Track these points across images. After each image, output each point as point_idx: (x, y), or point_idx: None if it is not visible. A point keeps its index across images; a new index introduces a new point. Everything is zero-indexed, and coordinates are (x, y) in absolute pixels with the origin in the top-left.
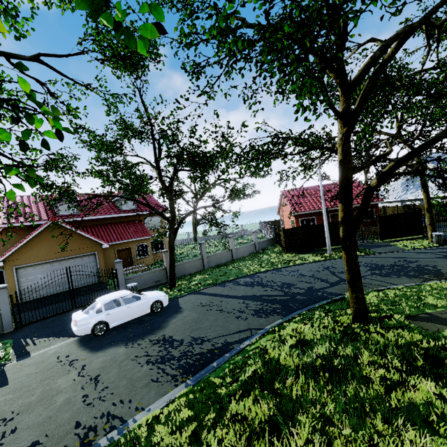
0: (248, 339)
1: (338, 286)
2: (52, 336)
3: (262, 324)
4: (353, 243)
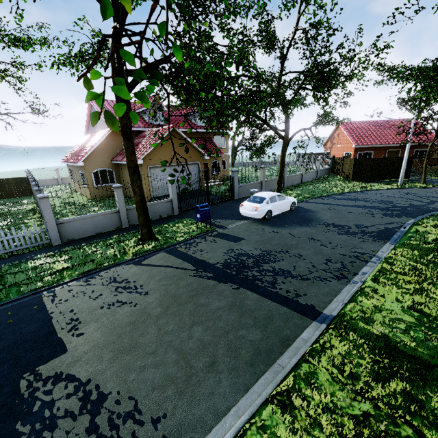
0: (401, 227)
1: (436, 204)
2: (224, 218)
3: (401, 221)
4: None
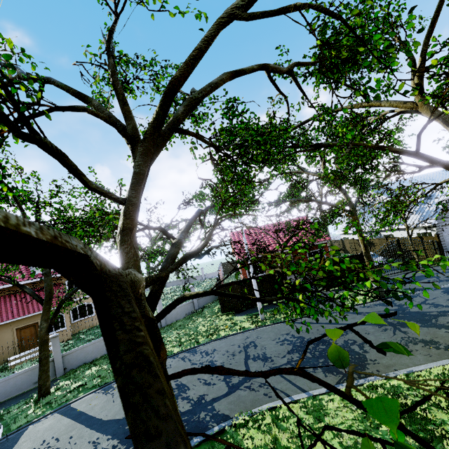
0: None
1: (234, 395)
2: None
3: None
4: None
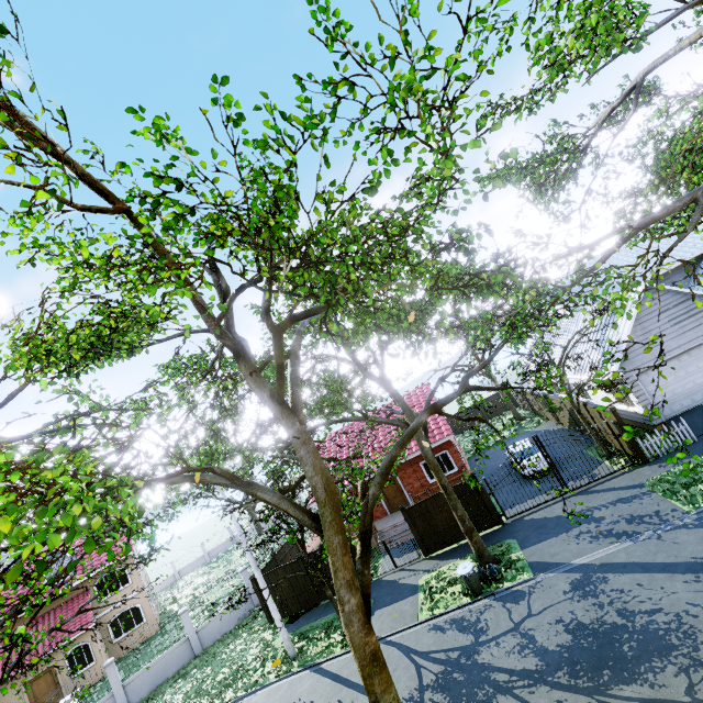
0: None
1: None
2: None
3: None
4: None
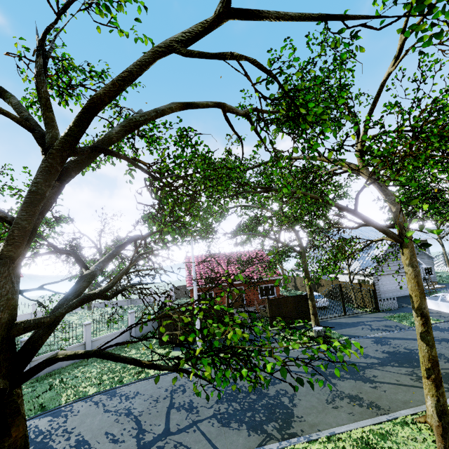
0: None
1: None
2: None
3: None
4: None
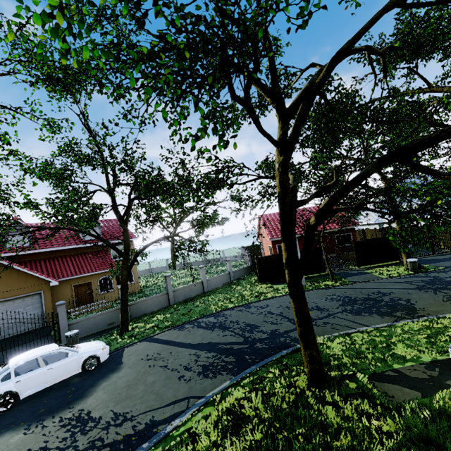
0: (180, 415)
1: None
2: None
3: (205, 389)
4: (300, 289)
